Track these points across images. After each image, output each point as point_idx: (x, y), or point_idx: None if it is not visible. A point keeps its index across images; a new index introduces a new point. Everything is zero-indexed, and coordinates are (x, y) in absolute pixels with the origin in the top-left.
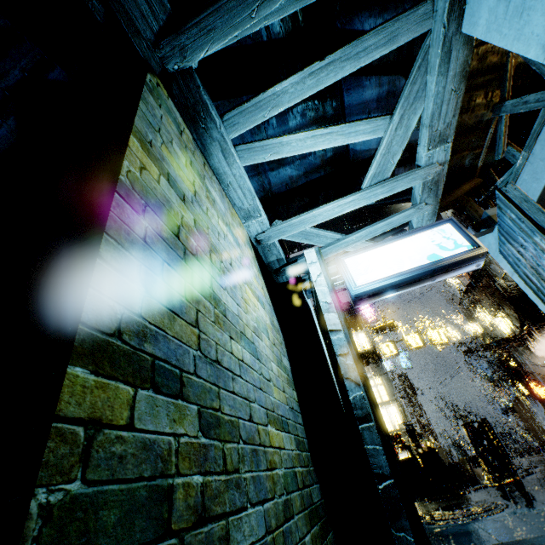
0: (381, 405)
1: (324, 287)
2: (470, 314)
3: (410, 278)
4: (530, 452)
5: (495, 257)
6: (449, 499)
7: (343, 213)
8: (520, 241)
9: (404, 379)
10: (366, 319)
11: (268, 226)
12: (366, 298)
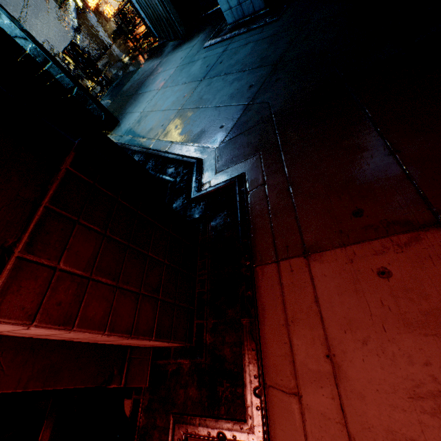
0: None
1: None
2: None
3: None
4: (100, 56)
5: None
6: None
7: None
8: None
9: None
10: None
11: None
12: None
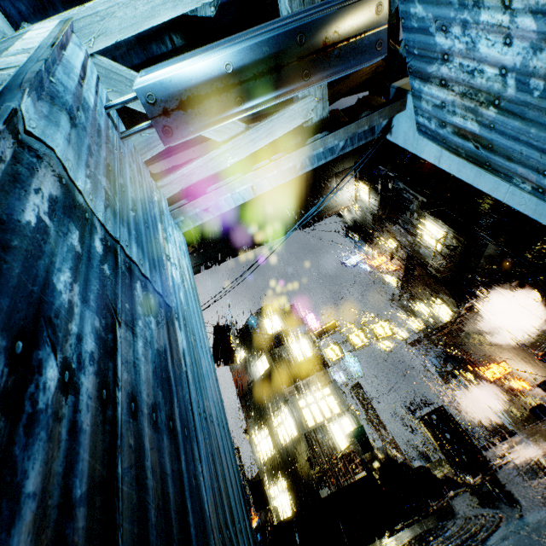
0: (332, 419)
1: (37, 38)
2: (411, 311)
3: (254, 52)
4: (492, 445)
5: (415, 150)
6: (416, 525)
7: (159, 21)
8: (440, 47)
9: (358, 389)
10: (307, 324)
11: (4, 30)
12: (178, 112)
